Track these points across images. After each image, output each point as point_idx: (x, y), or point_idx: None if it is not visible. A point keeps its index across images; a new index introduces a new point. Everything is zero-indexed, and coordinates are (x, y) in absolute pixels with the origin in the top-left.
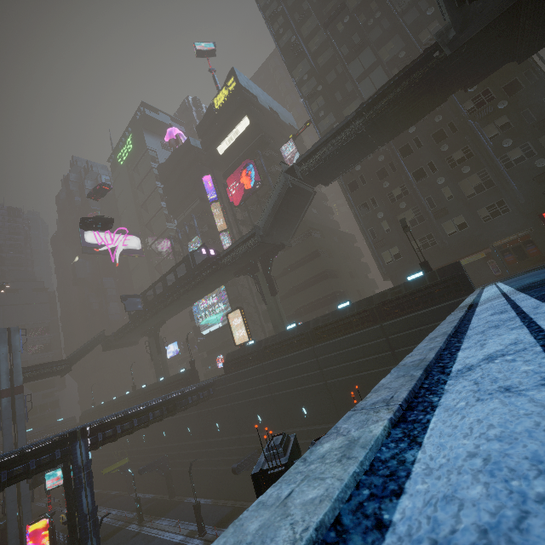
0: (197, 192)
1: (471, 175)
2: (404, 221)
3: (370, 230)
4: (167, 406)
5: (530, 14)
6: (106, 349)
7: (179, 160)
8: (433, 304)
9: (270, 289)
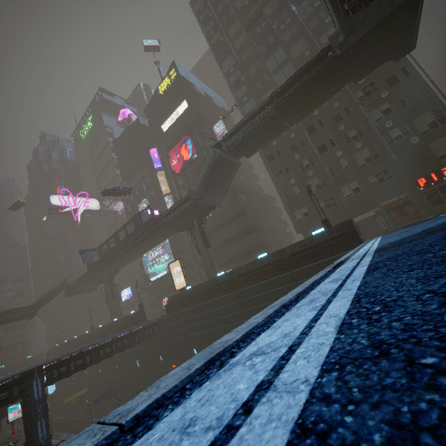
0: (146, 162)
1: (362, 149)
2: (309, 187)
3: (285, 193)
4: (116, 344)
5: (401, 23)
6: (68, 295)
7: (130, 136)
8: (332, 254)
9: (204, 243)
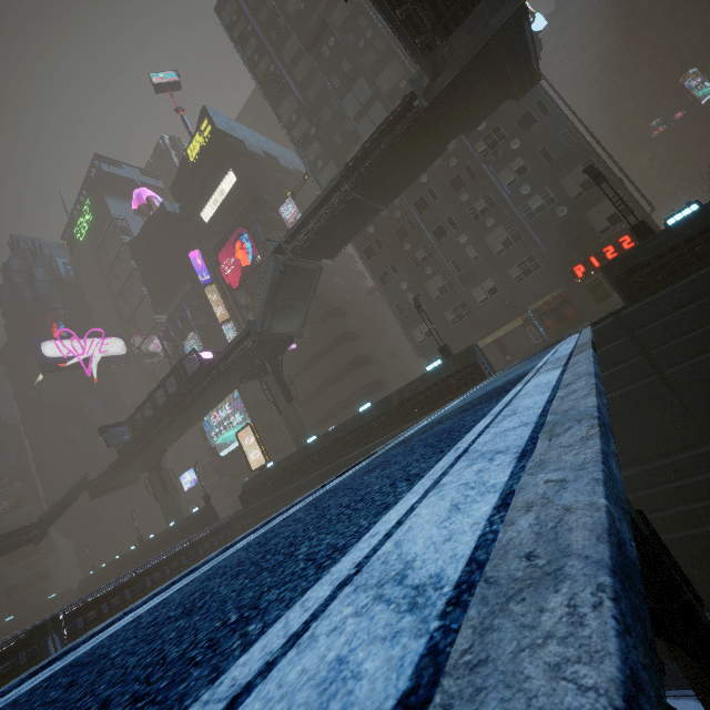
0: (186, 273)
1: (497, 229)
2: (417, 300)
3: (396, 305)
4: (170, 565)
5: (506, 54)
6: (94, 497)
7: (155, 233)
8: (451, 398)
9: (284, 395)
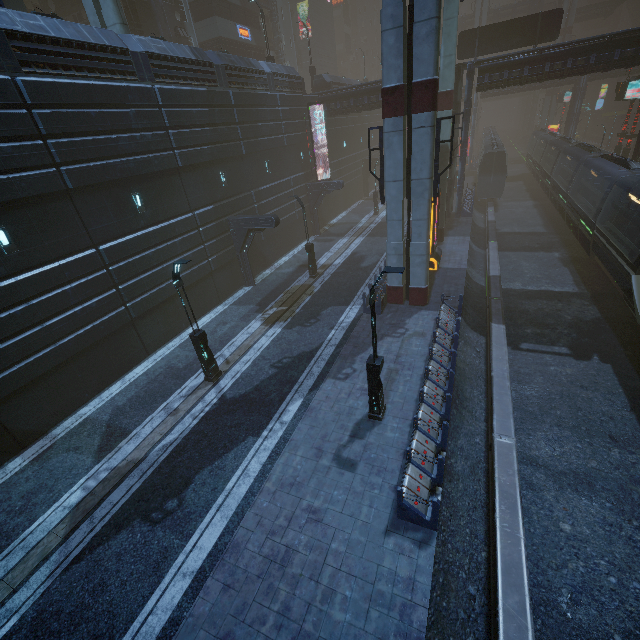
0: None
1: None
2: None
3: None
4: None
5: None
6: None
7: None
8: None
9: None
